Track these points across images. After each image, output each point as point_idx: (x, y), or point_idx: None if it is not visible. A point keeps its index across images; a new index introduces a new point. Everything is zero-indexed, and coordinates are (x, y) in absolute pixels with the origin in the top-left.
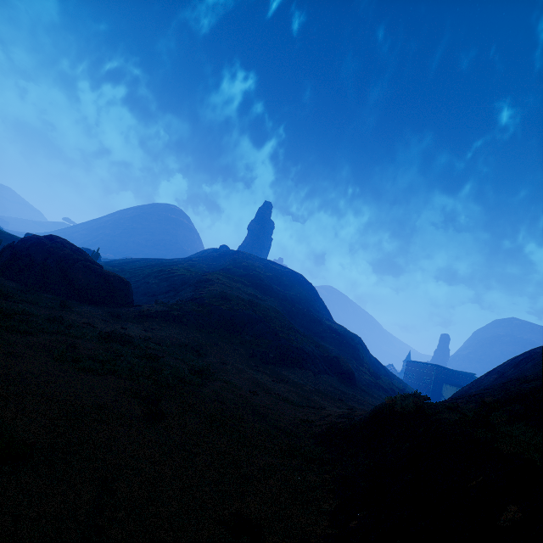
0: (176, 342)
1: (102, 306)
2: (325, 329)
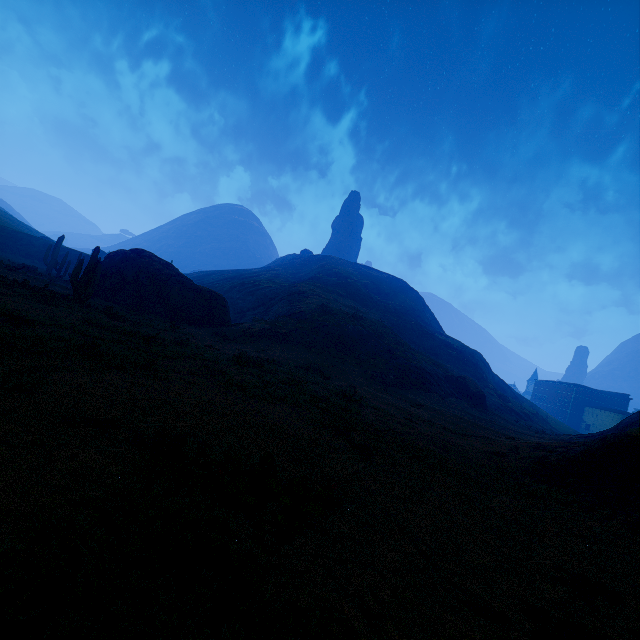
0: (296, 364)
1: (201, 326)
2: (438, 345)
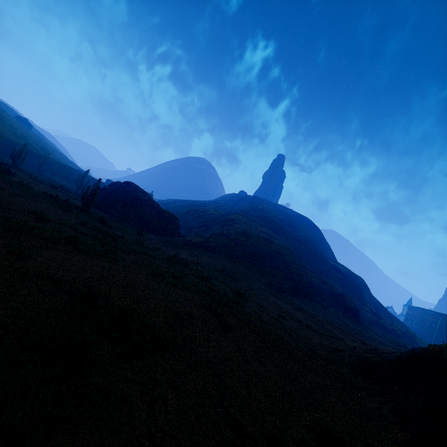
0: (215, 267)
1: (160, 235)
2: (329, 268)
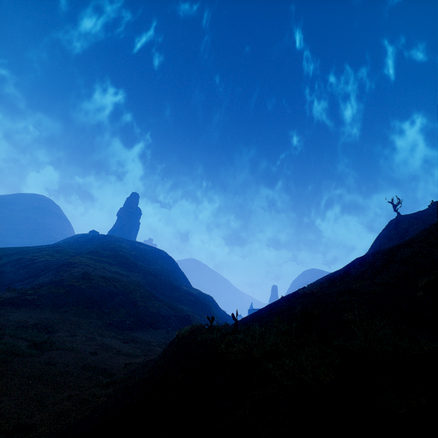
0: (24, 324)
1: None
2: (183, 294)
